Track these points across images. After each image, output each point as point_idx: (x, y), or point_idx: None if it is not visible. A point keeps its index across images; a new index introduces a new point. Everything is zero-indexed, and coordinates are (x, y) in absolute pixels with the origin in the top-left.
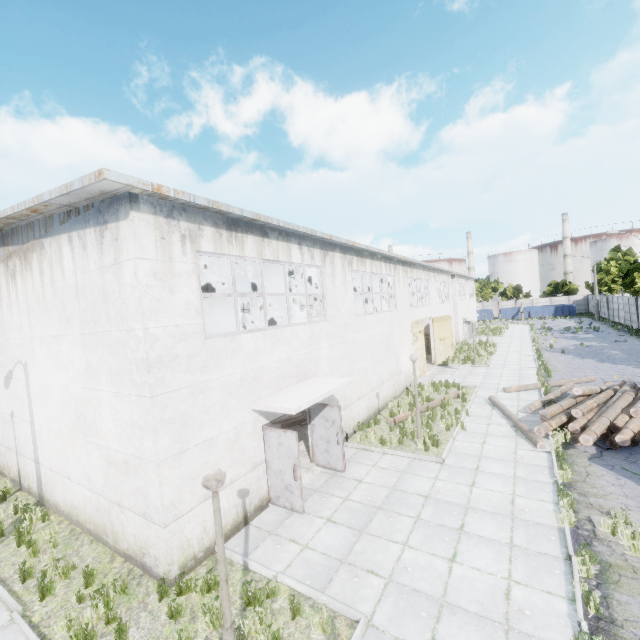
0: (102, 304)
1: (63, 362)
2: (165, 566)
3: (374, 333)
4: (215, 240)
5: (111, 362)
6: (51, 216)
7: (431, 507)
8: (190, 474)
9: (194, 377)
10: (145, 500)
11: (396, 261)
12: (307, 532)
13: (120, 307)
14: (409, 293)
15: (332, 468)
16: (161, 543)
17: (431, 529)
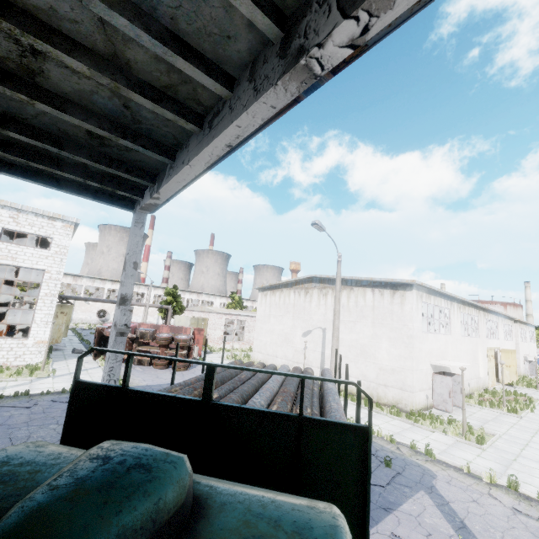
0: (389, 314)
1: (356, 331)
2: (411, 407)
3: (468, 348)
4: (425, 297)
5: (390, 334)
6: (361, 280)
7: (518, 426)
8: (417, 379)
9: (419, 345)
10: (403, 383)
11: (479, 308)
12: (458, 418)
13: (400, 317)
14: (485, 328)
15: (456, 405)
16: (410, 398)
17: (520, 430)
